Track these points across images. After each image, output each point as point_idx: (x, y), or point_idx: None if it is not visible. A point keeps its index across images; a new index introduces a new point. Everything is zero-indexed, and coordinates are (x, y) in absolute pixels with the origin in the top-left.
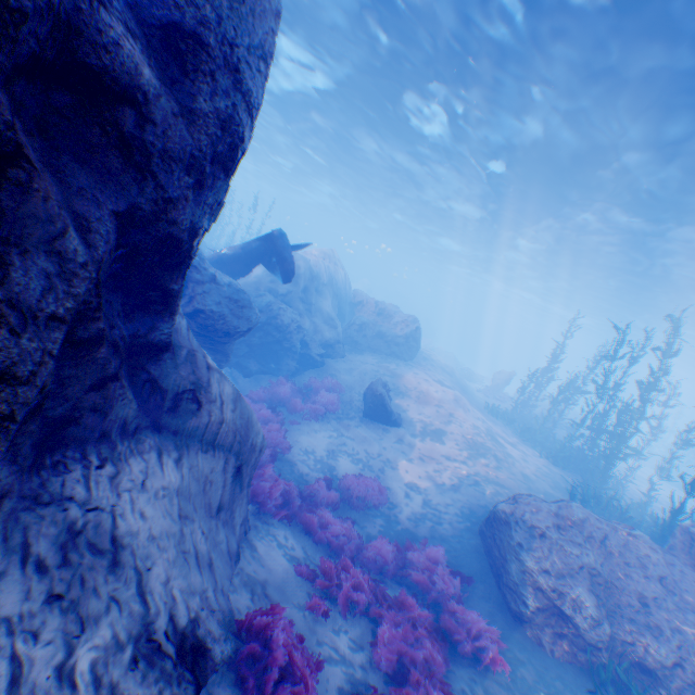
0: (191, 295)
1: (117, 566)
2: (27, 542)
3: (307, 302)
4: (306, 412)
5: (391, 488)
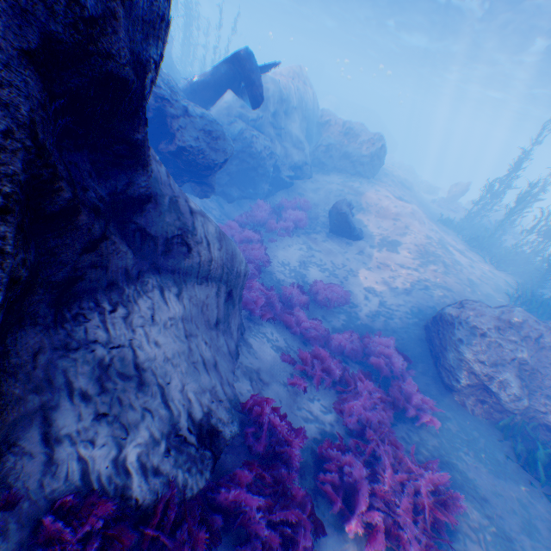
0: (171, 133)
1: (143, 385)
2: (68, 380)
3: (277, 127)
4: (281, 231)
5: (352, 292)
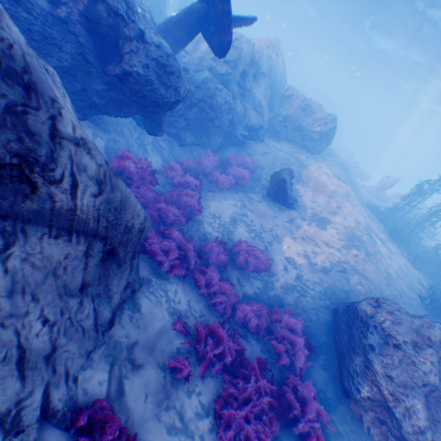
0: (121, 55)
1: None
2: None
3: (243, 87)
4: (222, 183)
5: (273, 259)
